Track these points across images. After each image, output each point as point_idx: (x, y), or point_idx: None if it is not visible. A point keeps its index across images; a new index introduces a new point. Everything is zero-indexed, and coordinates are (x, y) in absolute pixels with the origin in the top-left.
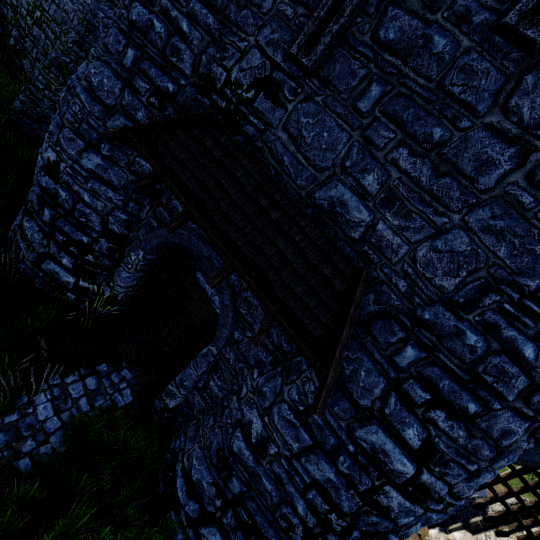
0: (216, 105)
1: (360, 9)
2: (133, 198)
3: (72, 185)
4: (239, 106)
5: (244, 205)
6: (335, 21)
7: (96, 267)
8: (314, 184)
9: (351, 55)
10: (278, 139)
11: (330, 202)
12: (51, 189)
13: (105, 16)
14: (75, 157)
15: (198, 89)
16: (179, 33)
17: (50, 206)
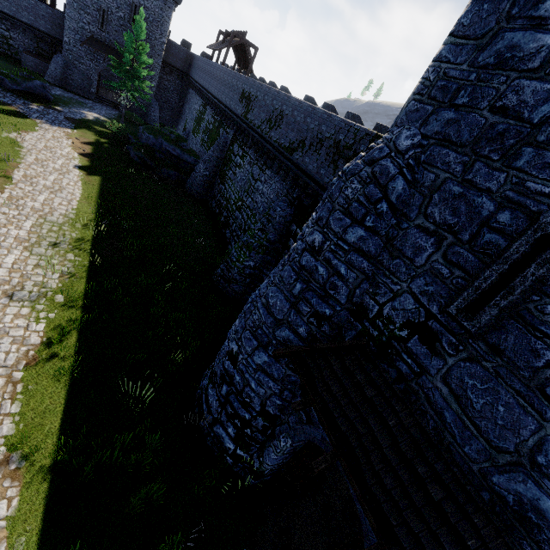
0: (367, 331)
1: (536, 288)
2: (288, 388)
3: (244, 373)
4: (391, 340)
5: (397, 466)
6: (502, 296)
7: (251, 439)
8: (489, 462)
9: (528, 331)
10: (436, 389)
11: (517, 499)
12: (230, 371)
13: (281, 209)
14: (250, 352)
15: (351, 312)
16: (337, 274)
17: (227, 382)
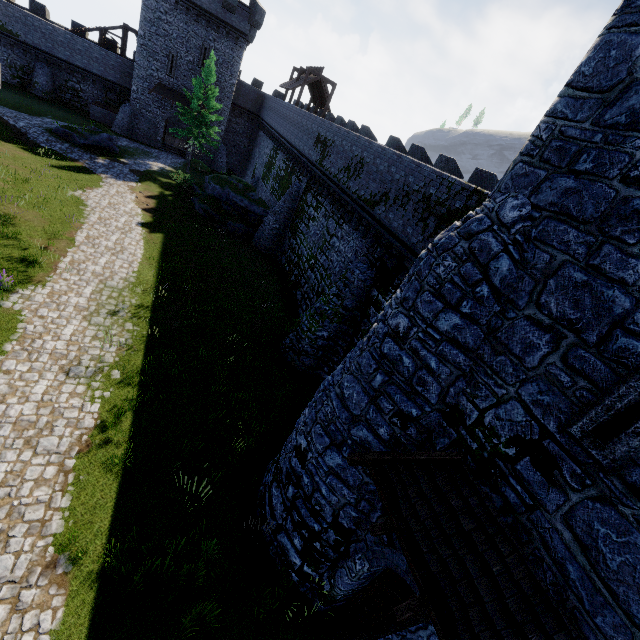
0: (464, 441)
1: None
2: (365, 497)
3: (314, 475)
4: (494, 457)
5: (503, 630)
6: None
7: (321, 555)
8: None
9: None
10: (555, 531)
11: None
12: (297, 471)
13: (360, 272)
14: (321, 450)
15: (444, 414)
16: (426, 367)
17: (294, 483)
